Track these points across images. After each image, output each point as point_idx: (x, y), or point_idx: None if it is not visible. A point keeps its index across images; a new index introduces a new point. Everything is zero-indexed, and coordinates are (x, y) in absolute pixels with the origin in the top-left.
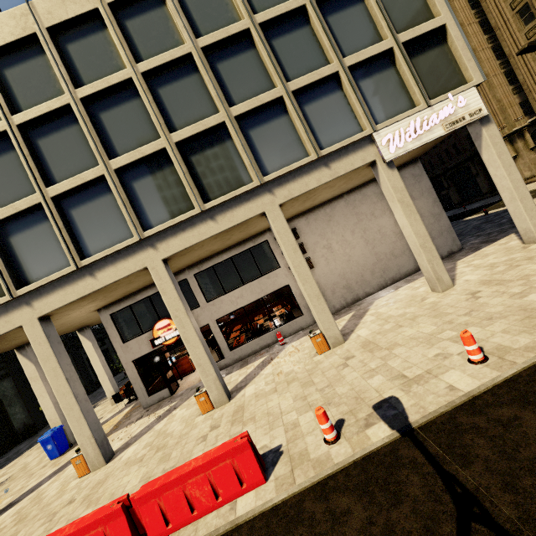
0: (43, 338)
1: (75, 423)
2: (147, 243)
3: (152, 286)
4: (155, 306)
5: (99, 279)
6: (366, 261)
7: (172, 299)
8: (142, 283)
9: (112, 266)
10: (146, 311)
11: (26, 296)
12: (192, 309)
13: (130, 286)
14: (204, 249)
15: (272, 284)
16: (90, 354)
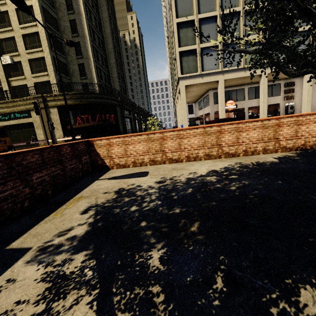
0: (223, 86)
1: (222, 115)
2: (266, 66)
3: (232, 87)
4: (229, 95)
5: (246, 73)
6: (313, 104)
7: (265, 87)
8: (237, 83)
9: (252, 70)
10: (225, 96)
11: (223, 72)
12: (241, 100)
13: (238, 81)
14: (269, 77)
15: (274, 101)
16: (179, 110)
